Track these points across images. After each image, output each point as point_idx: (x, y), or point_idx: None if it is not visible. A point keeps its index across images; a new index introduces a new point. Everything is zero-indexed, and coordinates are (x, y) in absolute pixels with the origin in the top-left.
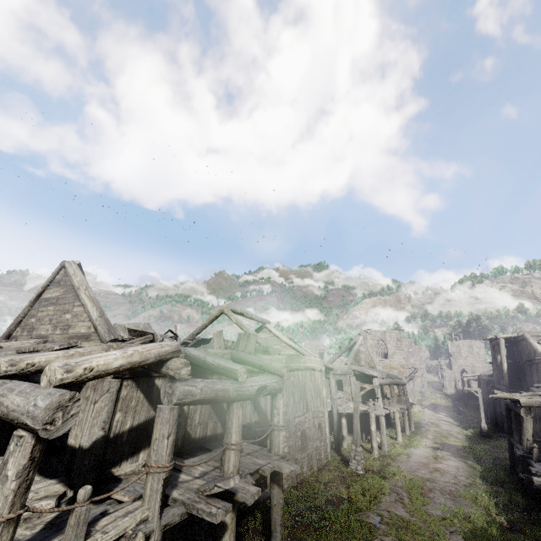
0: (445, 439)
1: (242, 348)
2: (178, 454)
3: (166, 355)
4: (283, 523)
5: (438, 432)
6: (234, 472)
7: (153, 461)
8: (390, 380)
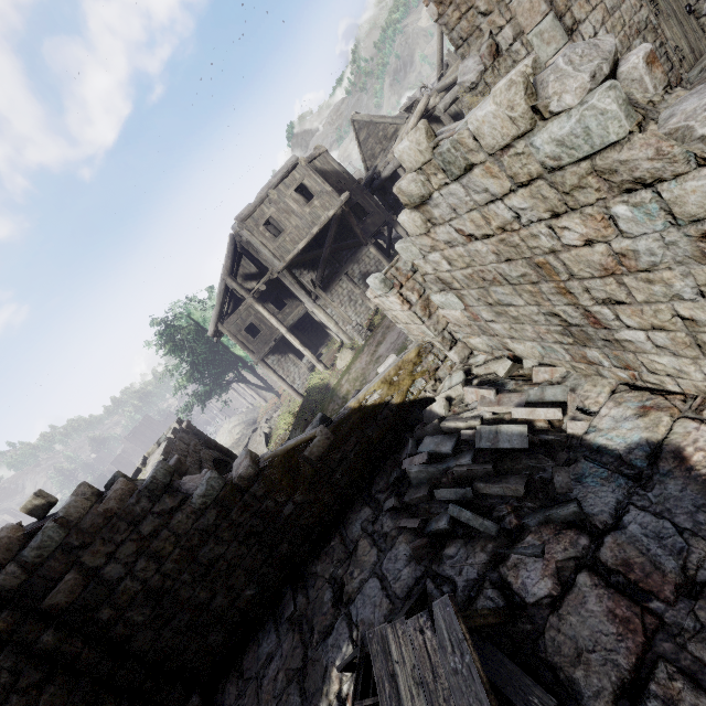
0: None
1: None
2: None
3: (426, 103)
4: None
5: None
6: None
7: None
8: None
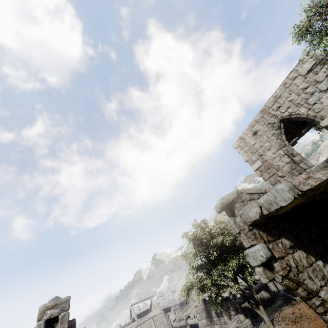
0: None
1: None
2: None
3: None
4: None
5: None
6: None
7: None
8: None
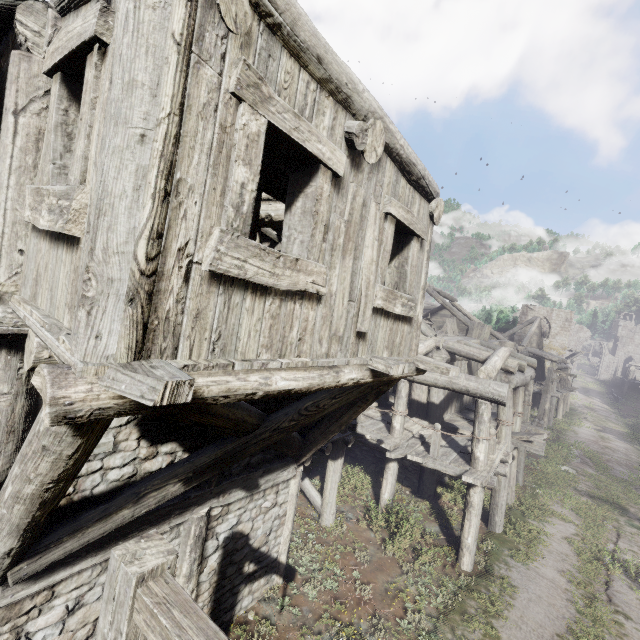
0: (605, 424)
1: (475, 336)
2: (460, 412)
3: (507, 358)
4: (524, 462)
5: (595, 416)
6: (519, 429)
7: (504, 419)
8: (564, 365)
